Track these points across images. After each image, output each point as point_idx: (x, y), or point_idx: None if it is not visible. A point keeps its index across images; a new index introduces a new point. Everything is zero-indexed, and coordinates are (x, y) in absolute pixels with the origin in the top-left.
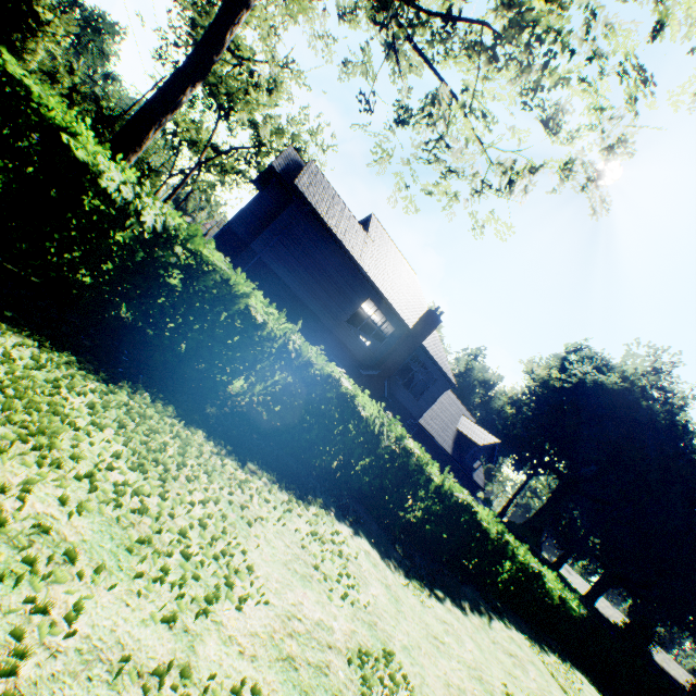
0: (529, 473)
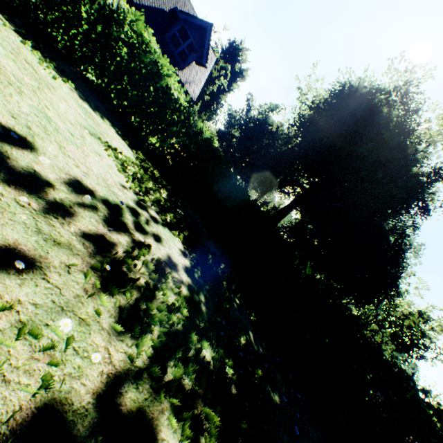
0: (283, 191)
